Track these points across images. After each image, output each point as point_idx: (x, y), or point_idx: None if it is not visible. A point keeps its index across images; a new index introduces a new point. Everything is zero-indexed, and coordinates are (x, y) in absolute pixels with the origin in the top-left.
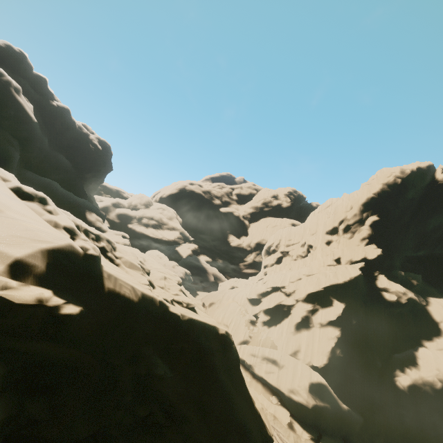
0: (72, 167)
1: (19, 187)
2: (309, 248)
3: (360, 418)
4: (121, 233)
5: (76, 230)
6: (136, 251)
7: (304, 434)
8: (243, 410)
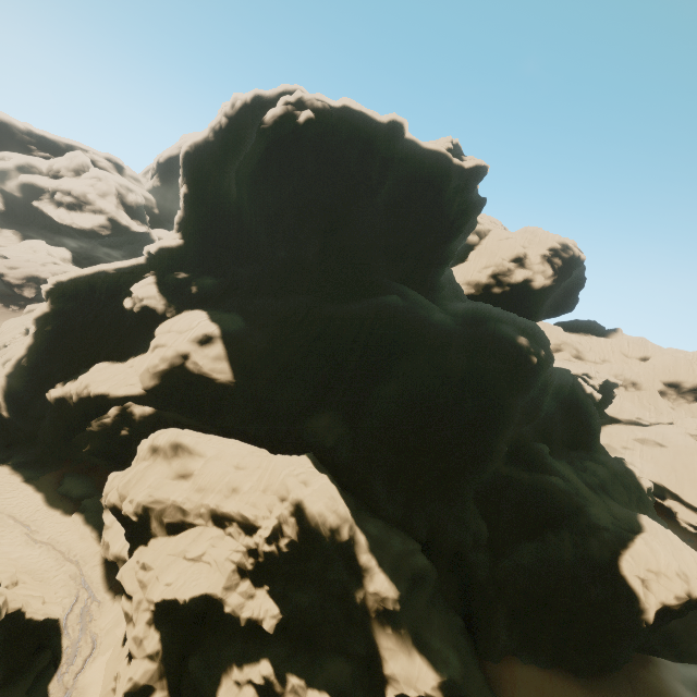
0: None
1: None
2: None
3: (26, 427)
4: None
5: None
6: None
7: None
8: None
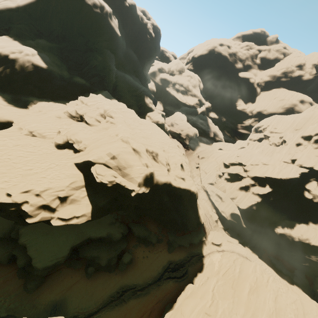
0: (137, 59)
1: (133, 145)
2: (283, 142)
3: (250, 232)
4: (161, 112)
5: (147, 162)
6: (166, 141)
7: (220, 225)
8: (191, 214)
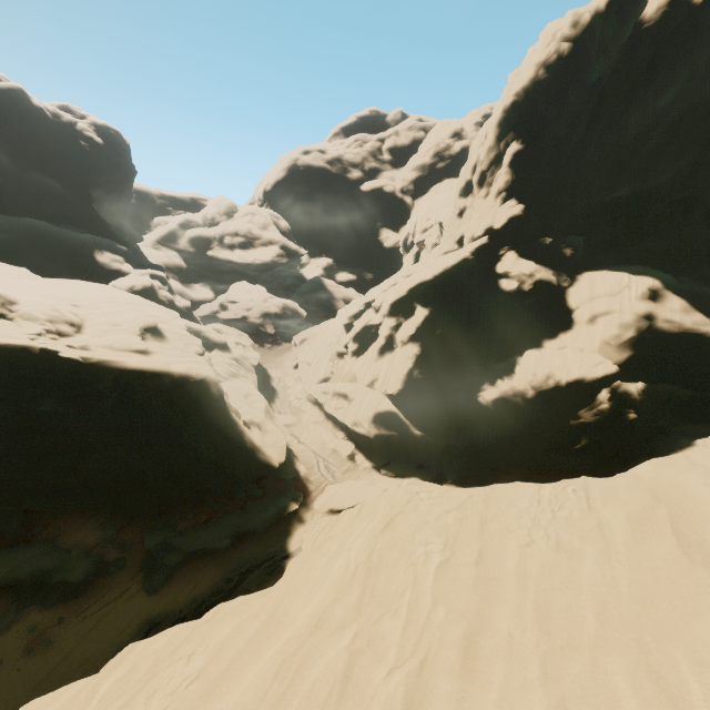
0: (64, 188)
1: None
2: (441, 229)
3: (440, 442)
4: (148, 272)
5: None
6: (109, 296)
7: (364, 463)
8: (198, 438)
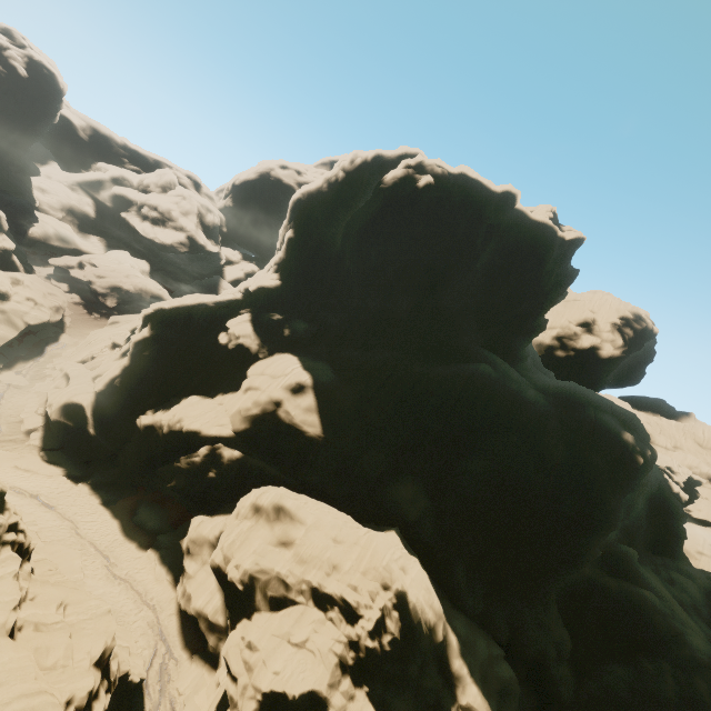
0: None
1: None
2: None
3: (108, 447)
4: None
5: None
6: None
7: (35, 441)
8: None
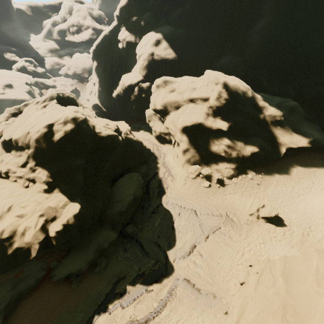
0: None
1: None
2: None
3: (112, 113)
4: (23, 59)
5: None
6: None
7: None
8: None
